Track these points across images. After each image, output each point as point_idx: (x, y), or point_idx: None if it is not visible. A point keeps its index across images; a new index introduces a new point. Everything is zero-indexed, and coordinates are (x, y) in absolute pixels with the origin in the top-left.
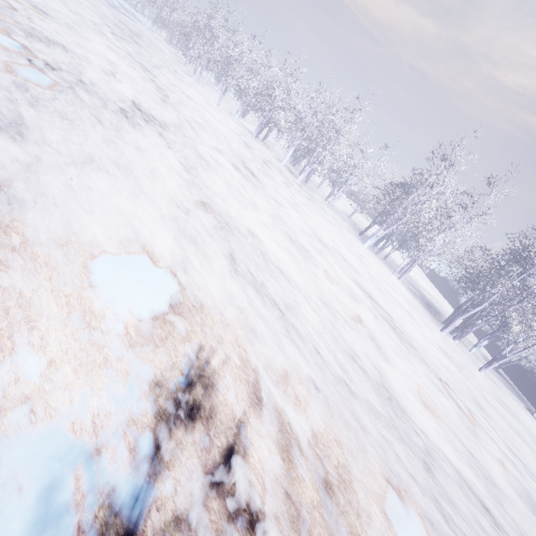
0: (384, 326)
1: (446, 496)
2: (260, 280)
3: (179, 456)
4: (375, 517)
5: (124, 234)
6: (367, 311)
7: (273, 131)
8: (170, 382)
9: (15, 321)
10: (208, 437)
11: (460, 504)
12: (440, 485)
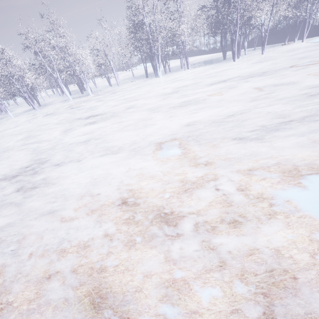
0: (252, 80)
1: None
2: (255, 127)
3: None
4: None
5: (270, 210)
6: (241, 84)
7: (21, 99)
8: None
9: None
10: None
11: None
12: None
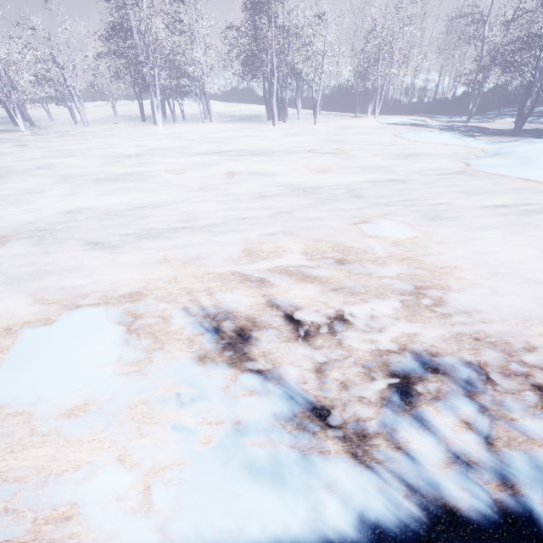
0: (248, 159)
1: (377, 197)
2: (140, 230)
3: (273, 357)
4: (371, 243)
5: None
6: (227, 163)
7: None
8: (205, 347)
9: (33, 501)
10: (270, 330)
11: (384, 193)
12: (370, 196)
